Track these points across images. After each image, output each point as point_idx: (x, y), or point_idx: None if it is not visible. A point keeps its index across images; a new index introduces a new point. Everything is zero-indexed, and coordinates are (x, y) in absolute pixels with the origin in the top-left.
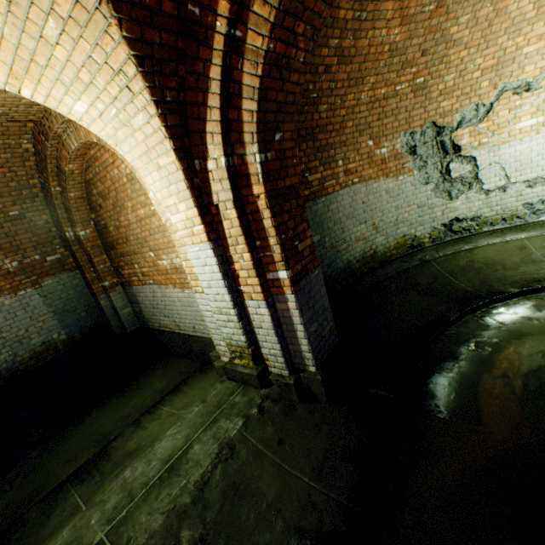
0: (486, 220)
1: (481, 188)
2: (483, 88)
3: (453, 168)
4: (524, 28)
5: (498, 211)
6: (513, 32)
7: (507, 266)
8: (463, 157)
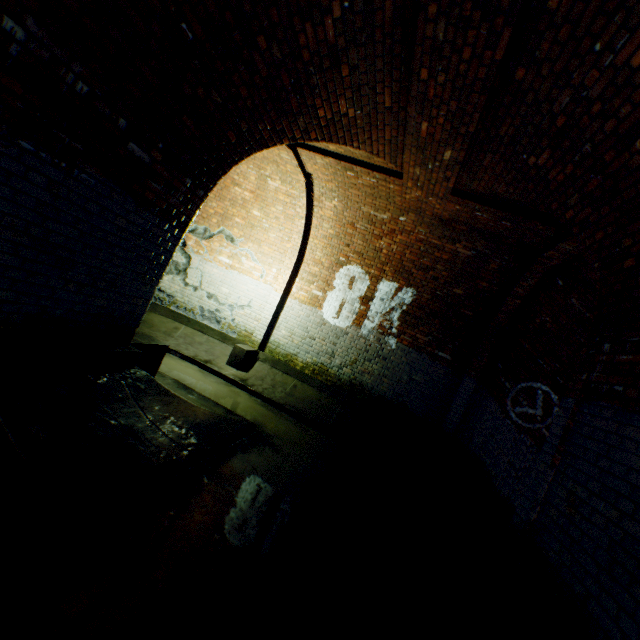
0: (177, 302)
1: (185, 279)
2: (214, 222)
3: (177, 254)
4: (238, 207)
5: (187, 301)
6: (233, 205)
7: (153, 328)
8: (186, 252)
